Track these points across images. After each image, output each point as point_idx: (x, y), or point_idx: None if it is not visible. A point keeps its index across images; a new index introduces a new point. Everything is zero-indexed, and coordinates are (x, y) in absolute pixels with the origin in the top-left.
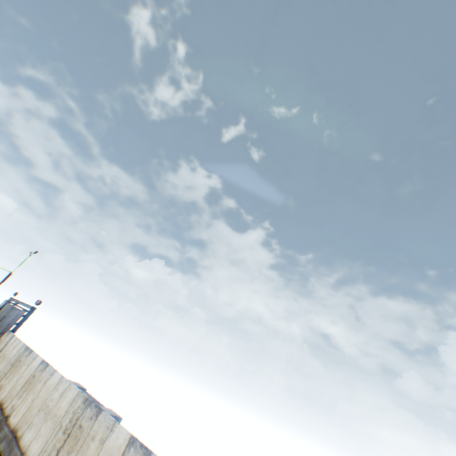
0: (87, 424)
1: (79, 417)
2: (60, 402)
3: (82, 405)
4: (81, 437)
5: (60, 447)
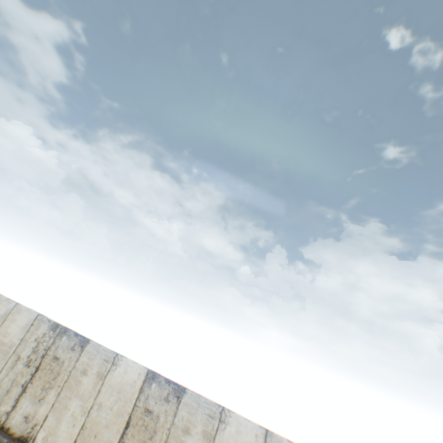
0: (68, 356)
1: (50, 348)
2: (6, 328)
3: (50, 333)
4: (62, 371)
5: (27, 384)
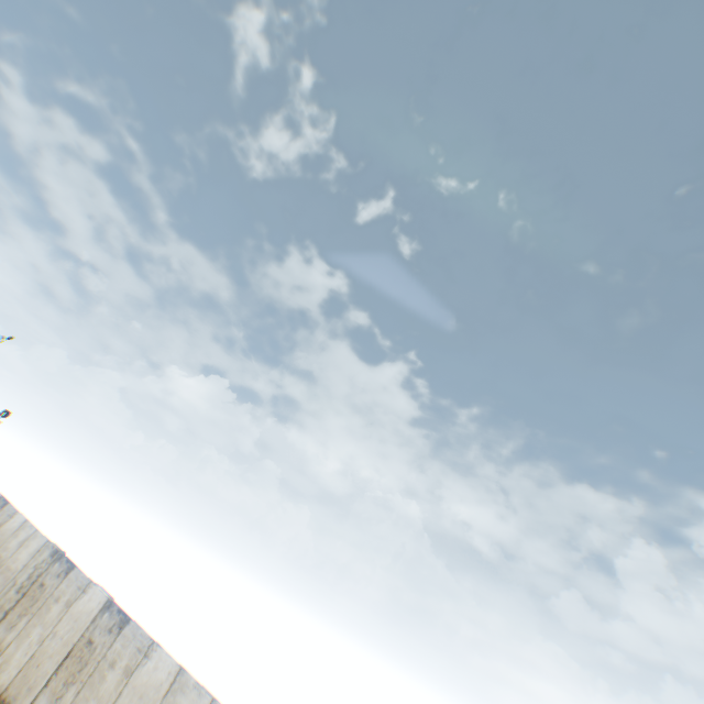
0: (53, 582)
1: (43, 574)
2: (19, 554)
3: (49, 558)
4: (42, 598)
5: (11, 609)
